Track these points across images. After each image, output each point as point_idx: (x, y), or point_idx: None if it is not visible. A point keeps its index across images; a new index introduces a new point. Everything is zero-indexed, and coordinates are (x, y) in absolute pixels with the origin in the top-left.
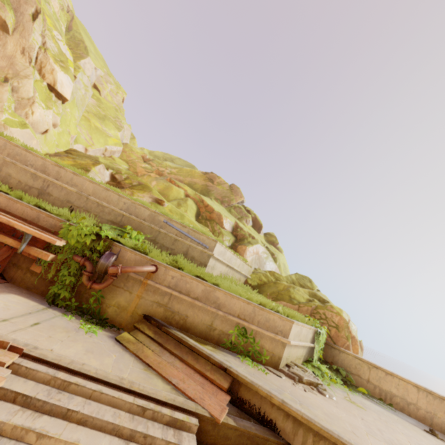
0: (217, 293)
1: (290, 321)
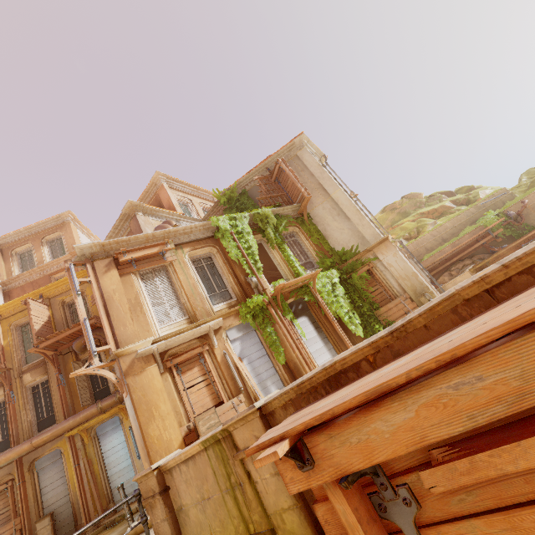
0: None
1: None
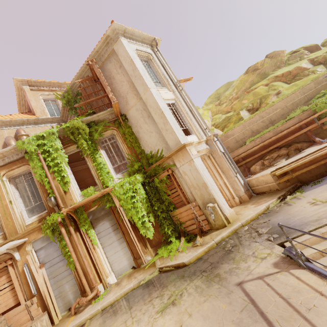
0: None
1: None
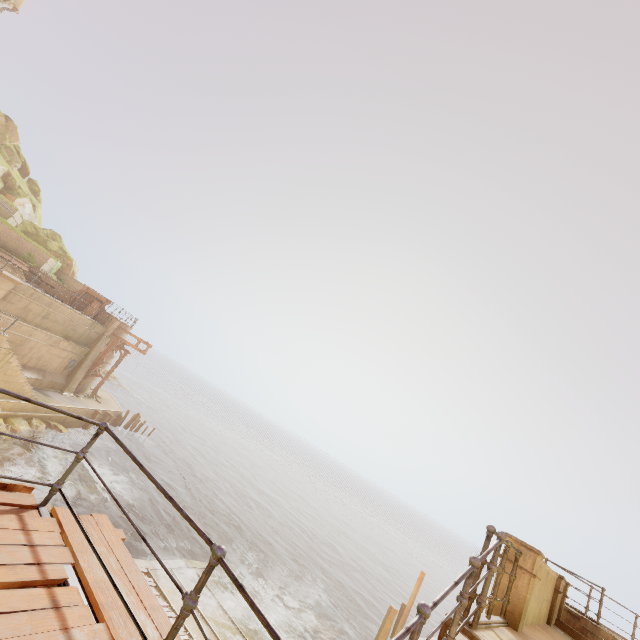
0: (23, 239)
1: (50, 257)
